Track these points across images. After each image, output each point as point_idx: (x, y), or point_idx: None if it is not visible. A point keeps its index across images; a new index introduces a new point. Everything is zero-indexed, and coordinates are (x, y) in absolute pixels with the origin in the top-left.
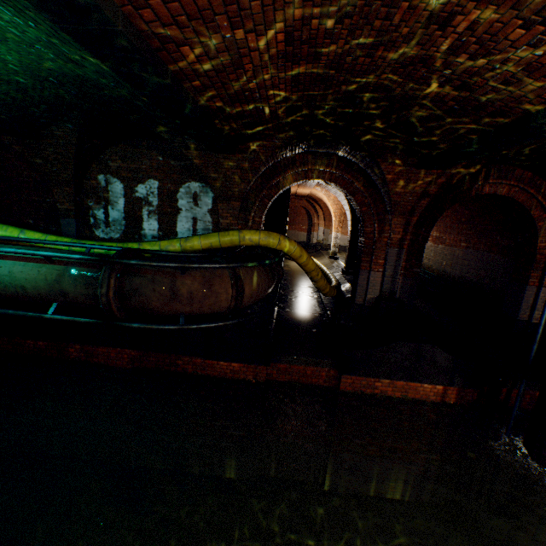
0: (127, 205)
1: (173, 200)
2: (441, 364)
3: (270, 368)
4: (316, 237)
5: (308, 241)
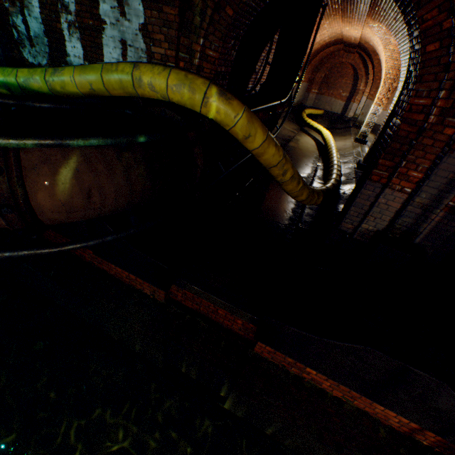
0: (43, 9)
1: (93, 3)
2: (439, 409)
3: (174, 288)
4: (353, 110)
5: (342, 114)
